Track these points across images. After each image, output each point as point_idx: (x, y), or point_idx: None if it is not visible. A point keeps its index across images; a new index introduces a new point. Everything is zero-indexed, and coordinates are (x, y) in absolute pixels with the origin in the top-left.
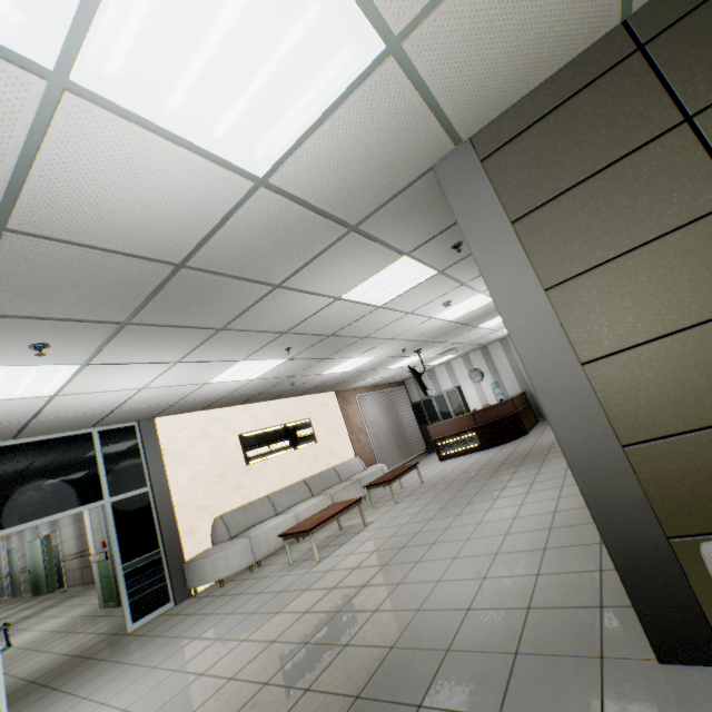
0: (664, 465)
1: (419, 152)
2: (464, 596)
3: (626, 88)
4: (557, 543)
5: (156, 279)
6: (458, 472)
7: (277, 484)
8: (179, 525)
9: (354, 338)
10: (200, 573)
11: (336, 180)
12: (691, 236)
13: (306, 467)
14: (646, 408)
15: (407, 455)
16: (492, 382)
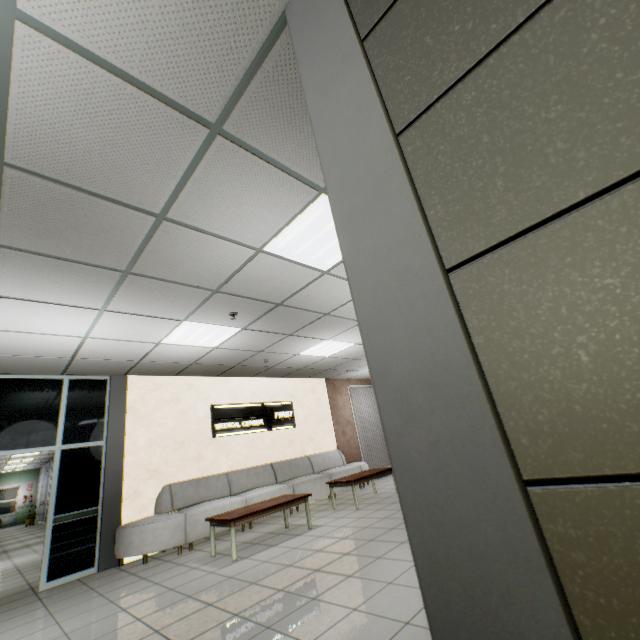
0: None
1: None
2: None
3: None
4: None
5: None
6: None
7: (242, 463)
8: (125, 486)
9: (314, 313)
10: (127, 542)
11: (132, 21)
12: None
13: (278, 451)
14: (597, 379)
15: None
16: None
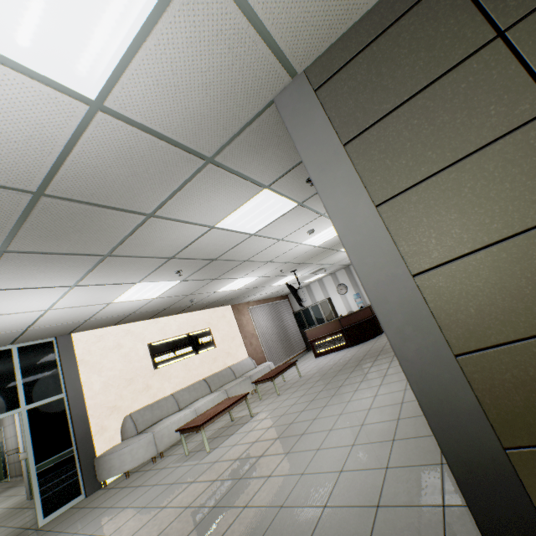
0: (497, 374)
1: (258, 83)
2: (322, 492)
3: (441, 11)
4: (404, 434)
5: (17, 207)
6: (328, 367)
7: (181, 384)
8: (91, 425)
9: (236, 262)
10: (108, 467)
11: (179, 108)
12: (510, 146)
13: (206, 368)
14: (477, 317)
15: (291, 353)
16: (354, 293)
